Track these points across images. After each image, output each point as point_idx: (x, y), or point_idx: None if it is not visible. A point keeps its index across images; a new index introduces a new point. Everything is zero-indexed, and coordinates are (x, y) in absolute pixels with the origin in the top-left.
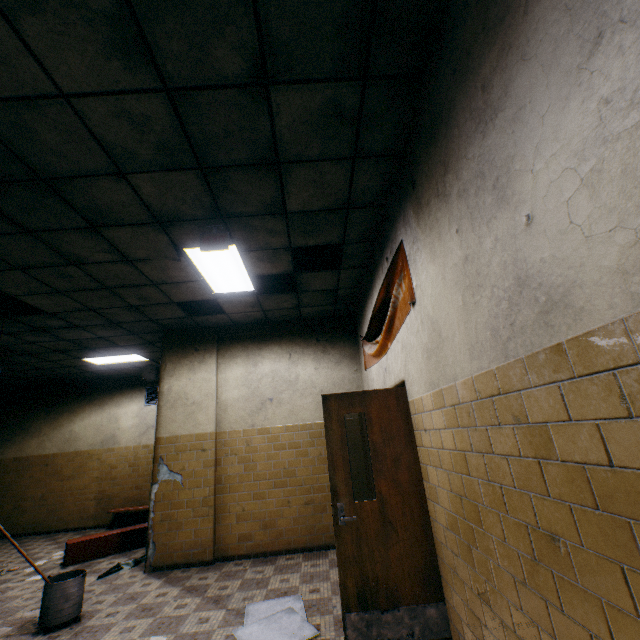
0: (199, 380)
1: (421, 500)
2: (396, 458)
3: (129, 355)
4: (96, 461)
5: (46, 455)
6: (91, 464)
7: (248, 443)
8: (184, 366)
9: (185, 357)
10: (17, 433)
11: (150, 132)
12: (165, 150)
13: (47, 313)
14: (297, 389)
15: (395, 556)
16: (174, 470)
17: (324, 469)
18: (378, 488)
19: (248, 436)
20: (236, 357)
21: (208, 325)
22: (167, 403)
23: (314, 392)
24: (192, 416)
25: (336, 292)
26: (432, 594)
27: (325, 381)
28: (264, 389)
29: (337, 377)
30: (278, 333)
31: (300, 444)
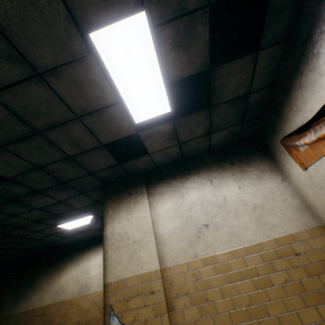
0: (136, 219)
1: None
2: None
3: (87, 217)
4: (75, 307)
5: (43, 306)
6: (72, 311)
7: (196, 277)
8: (121, 209)
9: (121, 202)
10: (27, 291)
11: None
12: None
13: (6, 179)
14: (229, 210)
15: None
16: (125, 322)
17: (300, 301)
18: None
19: (194, 269)
20: (163, 193)
21: (136, 173)
22: (111, 246)
23: (247, 210)
24: (134, 255)
25: (246, 100)
26: None
27: (254, 197)
28: (196, 216)
29: (265, 191)
30: (194, 166)
31: (255, 270)
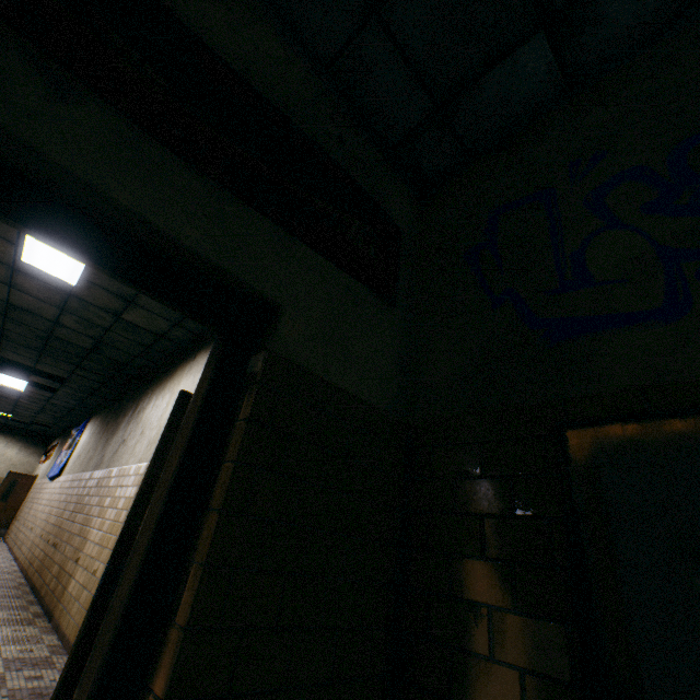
0: None
1: (21, 505)
2: (22, 494)
3: None
4: None
5: None
6: None
7: None
8: None
9: None
10: None
11: (6, 406)
12: (7, 407)
13: None
14: (2, 459)
15: (3, 516)
16: None
17: None
18: (10, 499)
19: None
20: None
21: None
22: None
23: (10, 463)
24: None
25: (48, 430)
26: (7, 527)
27: (19, 460)
28: None
29: (26, 460)
30: (10, 430)
31: None
